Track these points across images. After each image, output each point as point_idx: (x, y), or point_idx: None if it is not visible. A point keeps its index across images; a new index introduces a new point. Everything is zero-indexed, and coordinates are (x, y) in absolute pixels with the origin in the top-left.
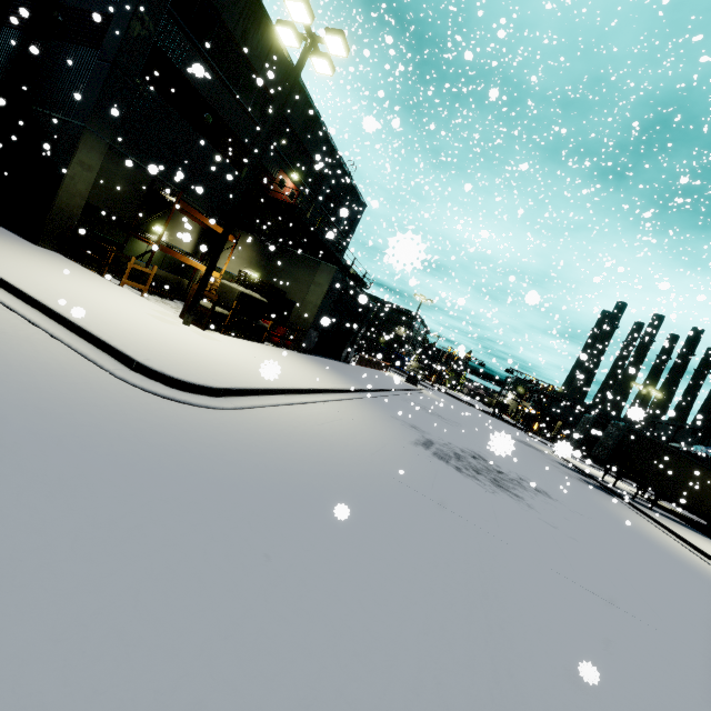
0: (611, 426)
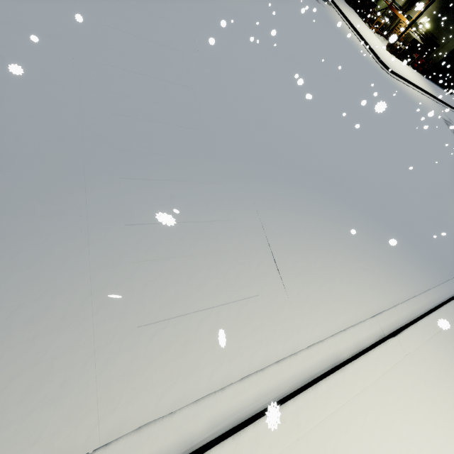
0: None
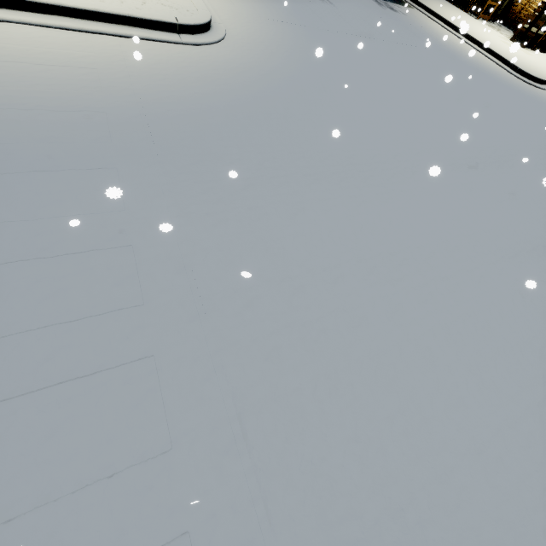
0: None
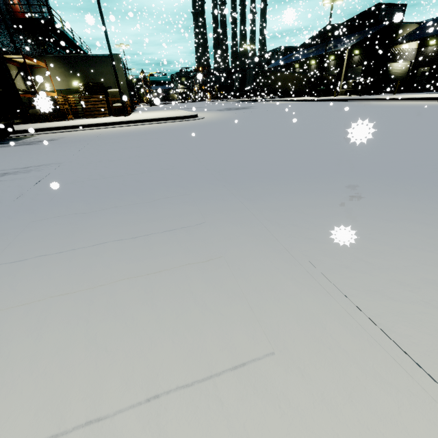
0: (248, 73)
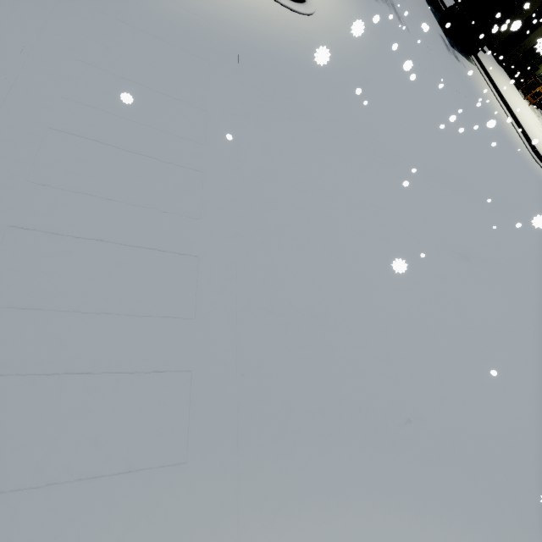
0: None
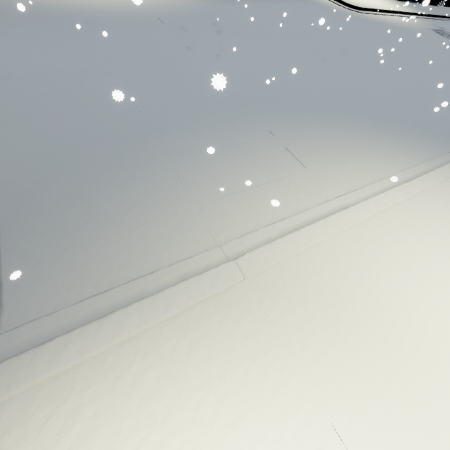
0: None
